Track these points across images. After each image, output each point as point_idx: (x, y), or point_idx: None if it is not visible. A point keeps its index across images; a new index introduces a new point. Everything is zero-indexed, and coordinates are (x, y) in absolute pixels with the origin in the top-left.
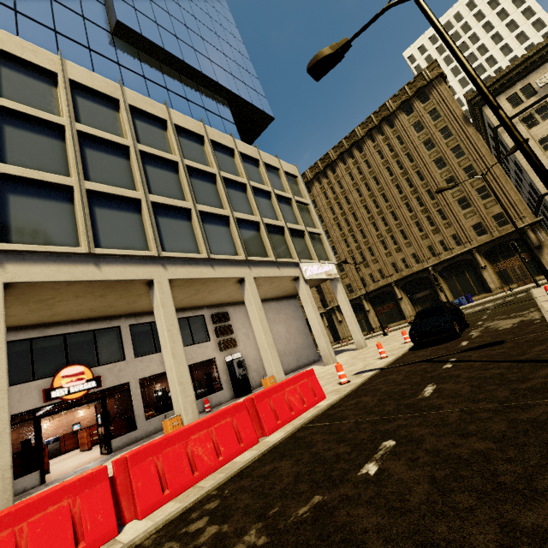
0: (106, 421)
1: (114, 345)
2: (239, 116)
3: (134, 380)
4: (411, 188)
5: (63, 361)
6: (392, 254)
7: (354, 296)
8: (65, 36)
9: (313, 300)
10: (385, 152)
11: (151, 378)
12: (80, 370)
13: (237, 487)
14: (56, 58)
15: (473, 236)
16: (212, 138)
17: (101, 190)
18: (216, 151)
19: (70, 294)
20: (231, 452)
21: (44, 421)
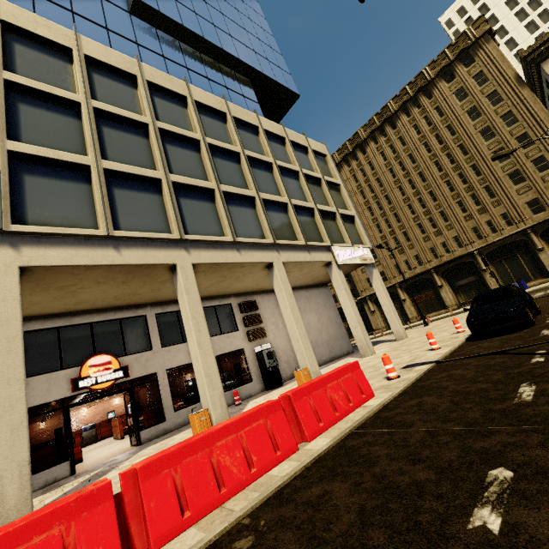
0: (134, 412)
1: (140, 334)
2: (262, 96)
3: (162, 370)
4: (452, 164)
5: (90, 350)
6: (431, 238)
7: (388, 285)
8: (82, 16)
9: (348, 287)
10: (422, 126)
11: (181, 369)
12: (107, 359)
13: (276, 518)
14: (71, 33)
15: (528, 214)
16: (235, 115)
17: (119, 169)
18: (239, 129)
19: (91, 281)
20: (266, 462)
21: (82, 408)
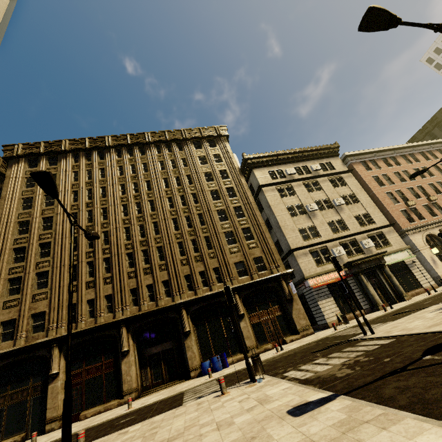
0: None
1: None
2: None
3: None
4: (184, 206)
5: None
6: (138, 275)
7: (41, 339)
8: None
9: None
10: (168, 165)
11: None
12: None
13: None
14: None
15: (236, 275)
16: None
17: None
18: None
19: None
20: None
21: None
